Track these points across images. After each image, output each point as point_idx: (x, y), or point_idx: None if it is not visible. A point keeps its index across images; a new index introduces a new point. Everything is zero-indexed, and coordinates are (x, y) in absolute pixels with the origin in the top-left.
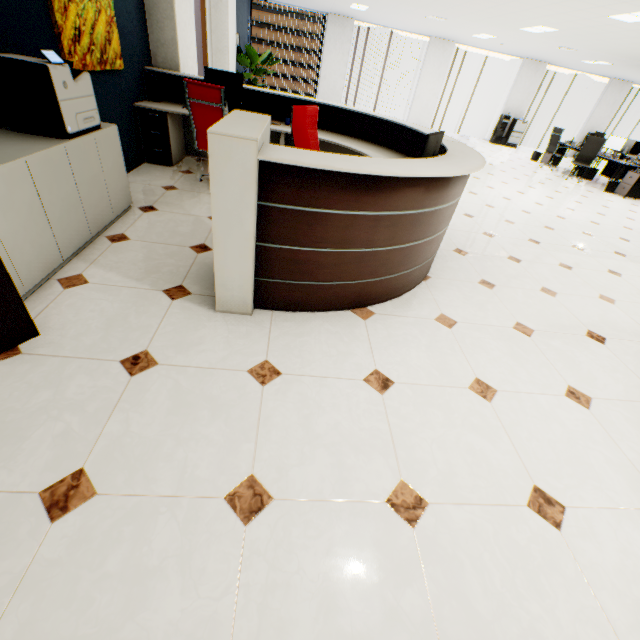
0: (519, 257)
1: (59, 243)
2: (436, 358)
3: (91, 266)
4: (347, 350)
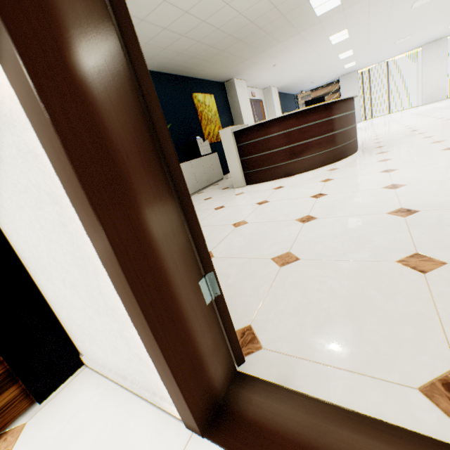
0: (434, 135)
1: (198, 184)
2: (312, 179)
3: (206, 190)
4: (273, 185)
